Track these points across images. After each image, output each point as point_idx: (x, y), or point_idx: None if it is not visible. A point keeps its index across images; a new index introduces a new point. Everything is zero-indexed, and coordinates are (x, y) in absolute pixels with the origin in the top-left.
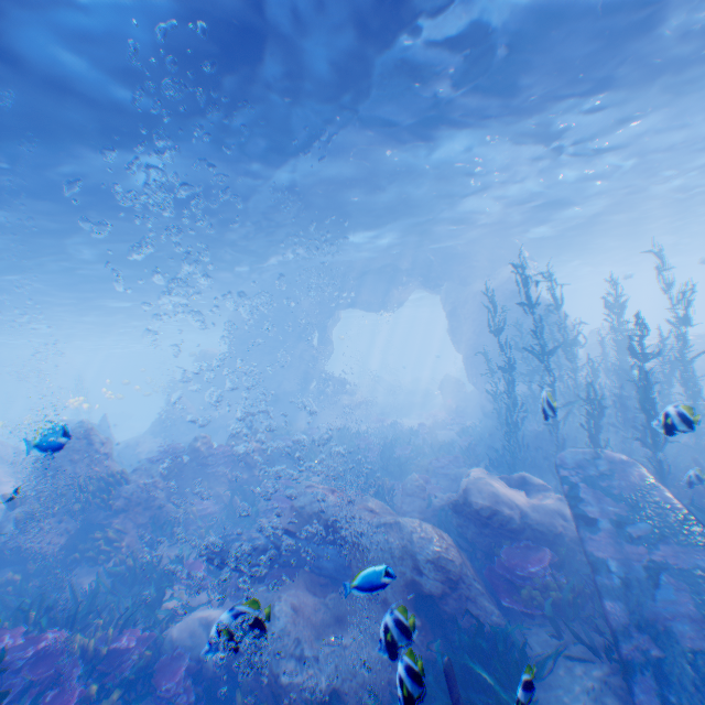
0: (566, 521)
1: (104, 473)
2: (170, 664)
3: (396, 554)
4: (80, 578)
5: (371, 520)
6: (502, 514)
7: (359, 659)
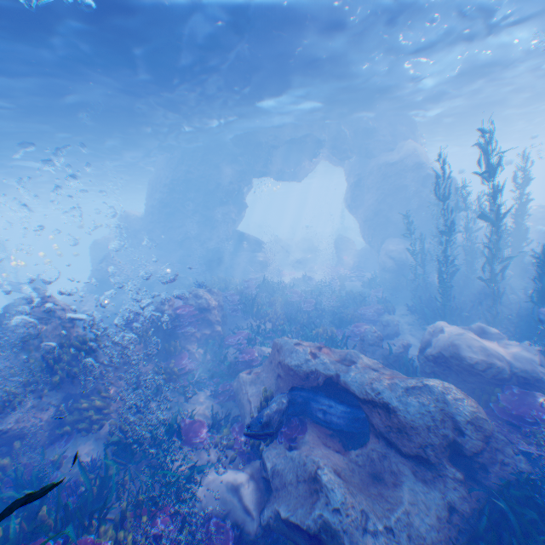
0: (540, 367)
1: (77, 343)
2: (214, 541)
3: (436, 418)
4: (75, 450)
5: (394, 383)
6: (494, 366)
7: (423, 522)
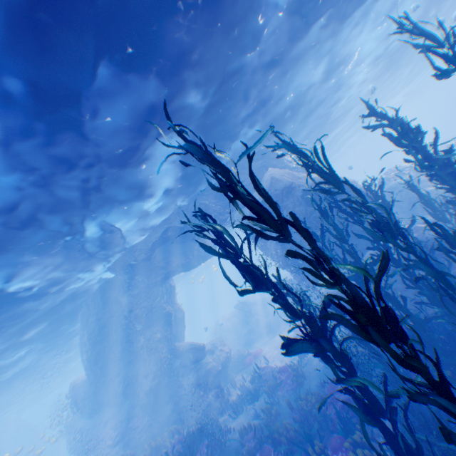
0: None
1: None
2: None
3: None
4: None
5: None
6: None
7: None
